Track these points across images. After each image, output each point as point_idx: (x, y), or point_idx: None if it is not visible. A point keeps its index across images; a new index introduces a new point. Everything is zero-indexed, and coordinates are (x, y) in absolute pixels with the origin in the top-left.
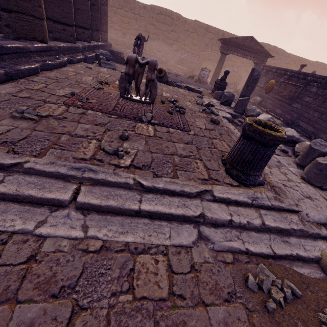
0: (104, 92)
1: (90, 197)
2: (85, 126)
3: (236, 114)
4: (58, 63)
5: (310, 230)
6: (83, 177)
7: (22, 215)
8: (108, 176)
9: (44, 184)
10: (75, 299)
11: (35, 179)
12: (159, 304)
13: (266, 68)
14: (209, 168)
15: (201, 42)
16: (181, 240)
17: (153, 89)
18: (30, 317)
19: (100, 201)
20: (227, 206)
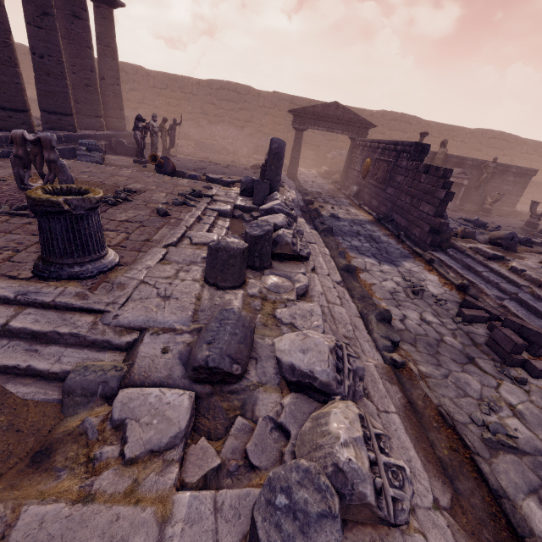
0: None
1: None
2: None
3: (251, 207)
4: None
5: (96, 335)
6: None
7: None
8: None
9: None
10: None
11: None
12: None
13: (362, 143)
14: (11, 260)
15: (287, 119)
16: None
17: (58, 173)
18: None
19: None
20: None
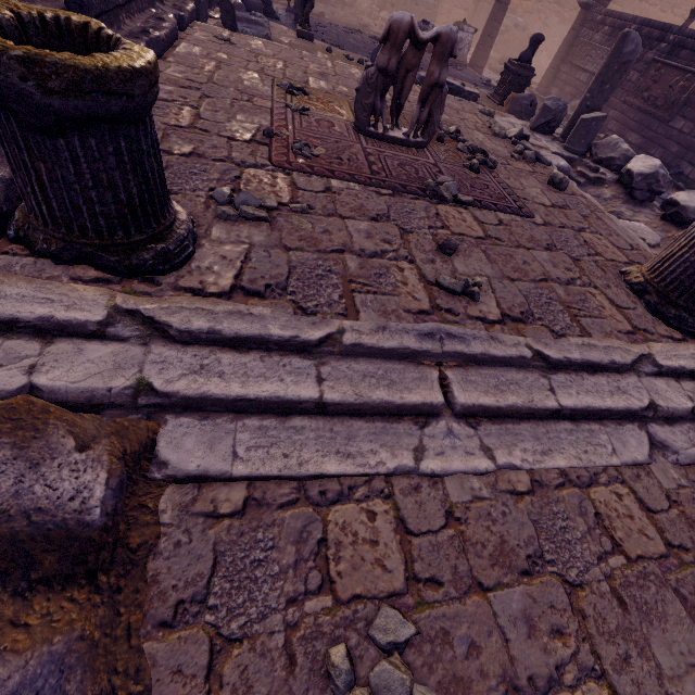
0: (319, 121)
1: (474, 393)
2: (360, 227)
3: (571, 157)
4: (168, 32)
5: None
6: (443, 352)
7: (380, 440)
8: (486, 346)
9: (388, 374)
10: (556, 573)
11: (368, 366)
12: (663, 563)
13: (612, 21)
14: (619, 305)
15: None
16: (632, 455)
17: (436, 108)
18: (518, 608)
19: (495, 399)
20: (677, 383)
